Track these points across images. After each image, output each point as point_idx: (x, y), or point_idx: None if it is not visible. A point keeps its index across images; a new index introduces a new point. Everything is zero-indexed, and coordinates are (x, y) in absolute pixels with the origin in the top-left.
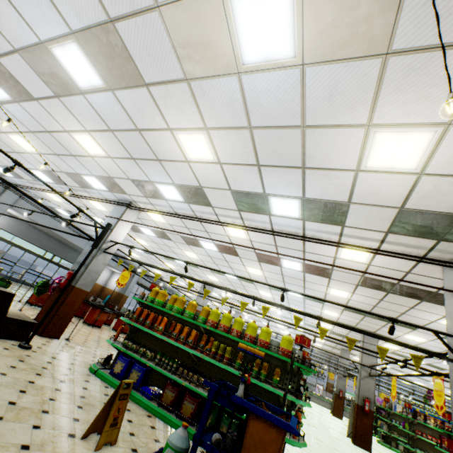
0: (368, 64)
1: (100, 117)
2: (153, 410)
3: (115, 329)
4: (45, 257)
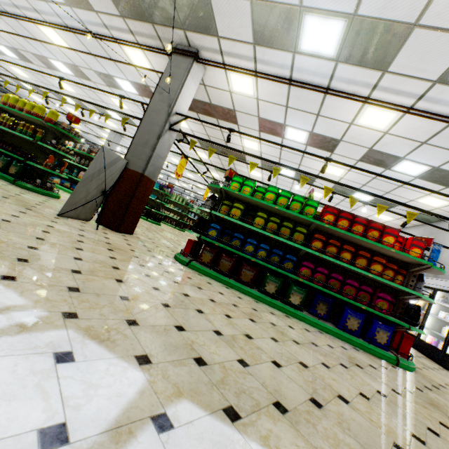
0: None
1: None
2: None
3: None
4: None
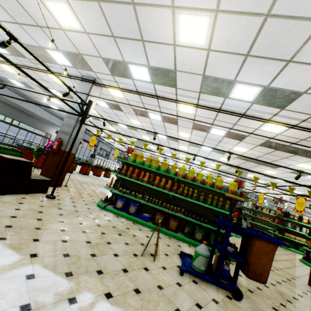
0: None
1: None
2: (151, 227)
3: (80, 173)
4: (6, 122)
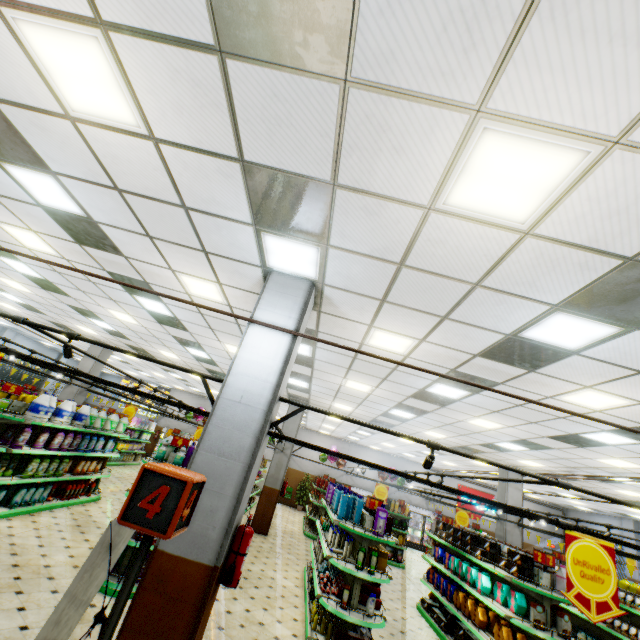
0: None
1: None
2: None
3: None
4: None
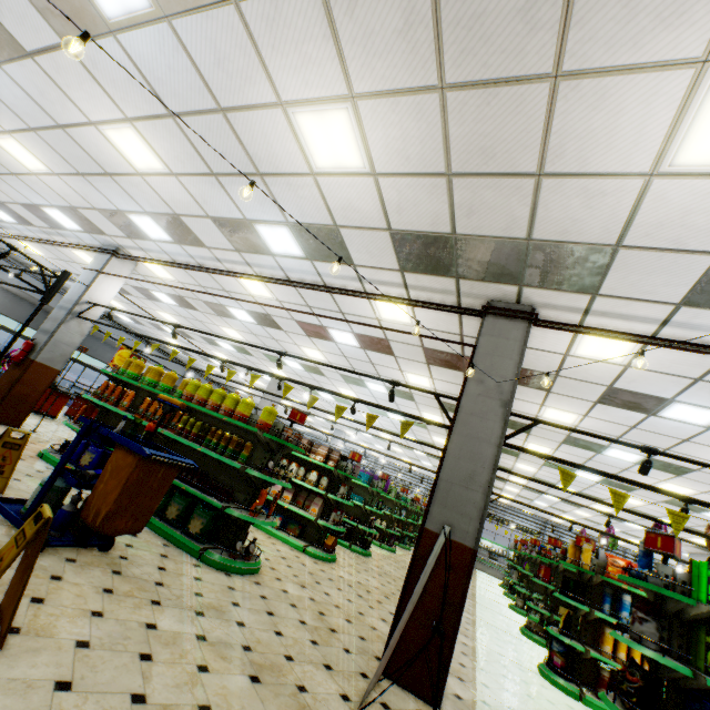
0: (226, 13)
1: (9, 109)
2: None
3: None
4: None
